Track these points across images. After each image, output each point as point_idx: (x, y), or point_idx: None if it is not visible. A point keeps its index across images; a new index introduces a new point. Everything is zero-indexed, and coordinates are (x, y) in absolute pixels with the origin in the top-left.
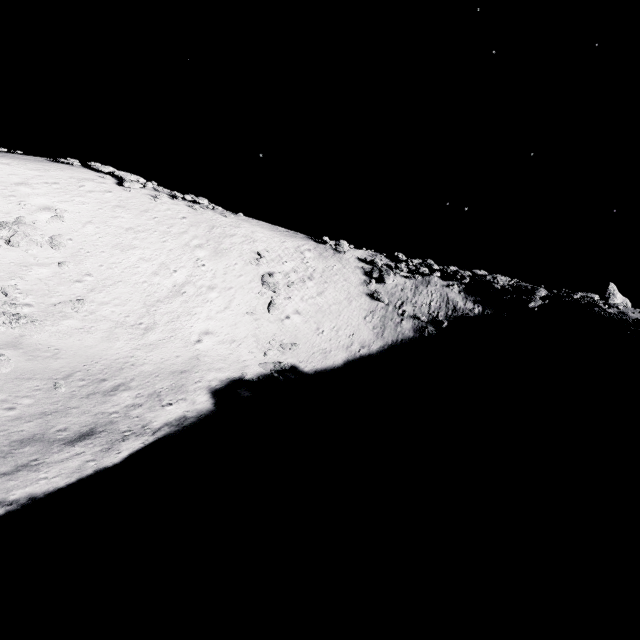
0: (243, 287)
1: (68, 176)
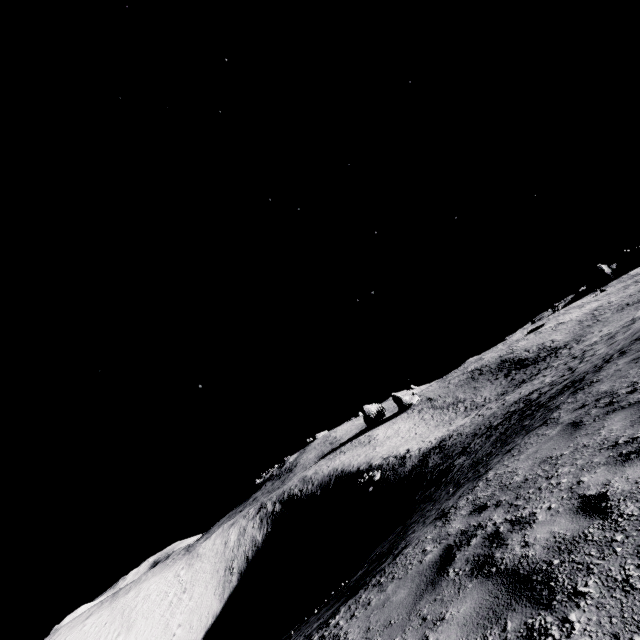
0: (147, 638)
1: None
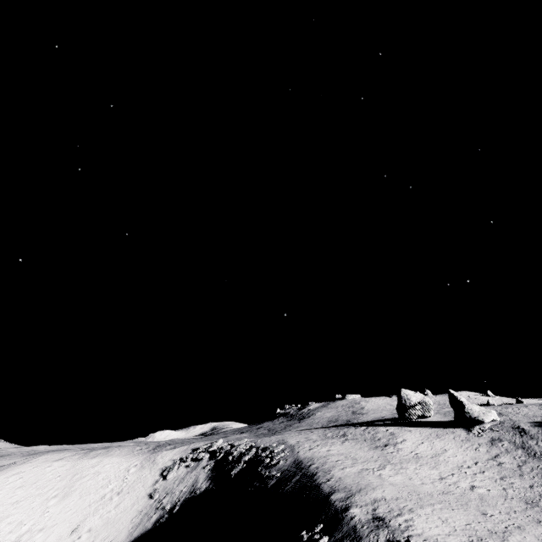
0: (65, 520)
1: (4, 477)
